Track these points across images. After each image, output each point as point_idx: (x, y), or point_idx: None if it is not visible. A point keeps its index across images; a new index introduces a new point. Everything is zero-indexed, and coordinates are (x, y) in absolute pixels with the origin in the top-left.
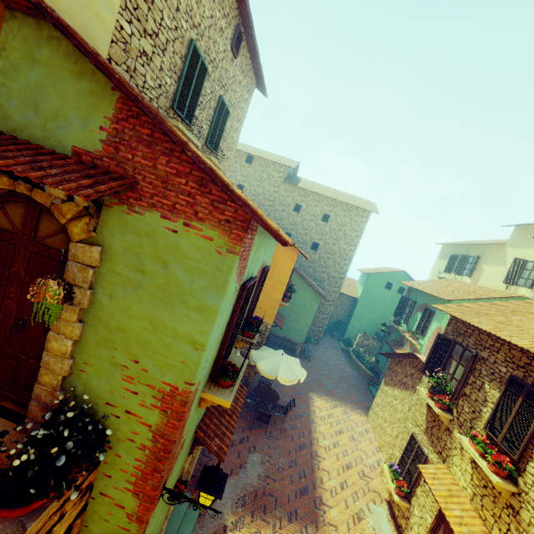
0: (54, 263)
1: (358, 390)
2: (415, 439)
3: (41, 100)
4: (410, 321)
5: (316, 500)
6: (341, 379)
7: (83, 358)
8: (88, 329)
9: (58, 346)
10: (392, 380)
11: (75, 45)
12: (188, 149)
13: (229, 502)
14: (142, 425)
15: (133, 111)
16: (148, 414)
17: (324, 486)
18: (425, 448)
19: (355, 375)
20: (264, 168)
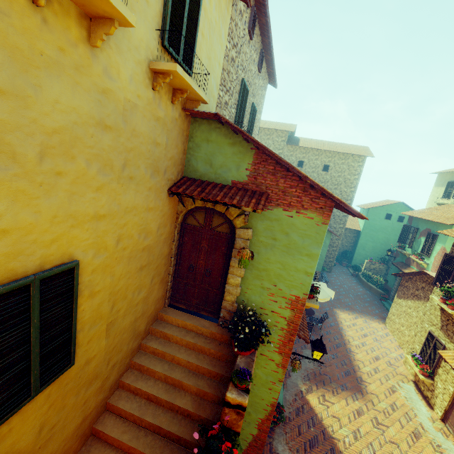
0: (223, 239)
1: (372, 305)
2: (432, 335)
3: (213, 160)
4: (415, 245)
5: (358, 379)
6: (356, 297)
7: (246, 286)
8: (247, 271)
9: (234, 281)
10: (404, 293)
11: (244, 138)
12: (308, 179)
13: (299, 378)
14: (280, 317)
15: (263, 158)
16: (284, 311)
17: (362, 370)
18: (442, 340)
19: (367, 293)
20: (268, 136)
